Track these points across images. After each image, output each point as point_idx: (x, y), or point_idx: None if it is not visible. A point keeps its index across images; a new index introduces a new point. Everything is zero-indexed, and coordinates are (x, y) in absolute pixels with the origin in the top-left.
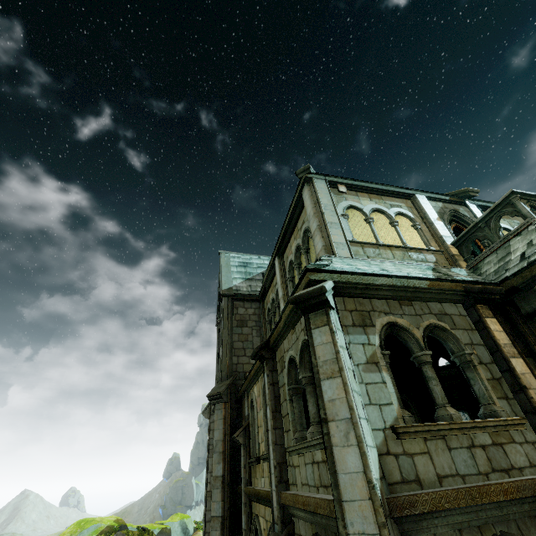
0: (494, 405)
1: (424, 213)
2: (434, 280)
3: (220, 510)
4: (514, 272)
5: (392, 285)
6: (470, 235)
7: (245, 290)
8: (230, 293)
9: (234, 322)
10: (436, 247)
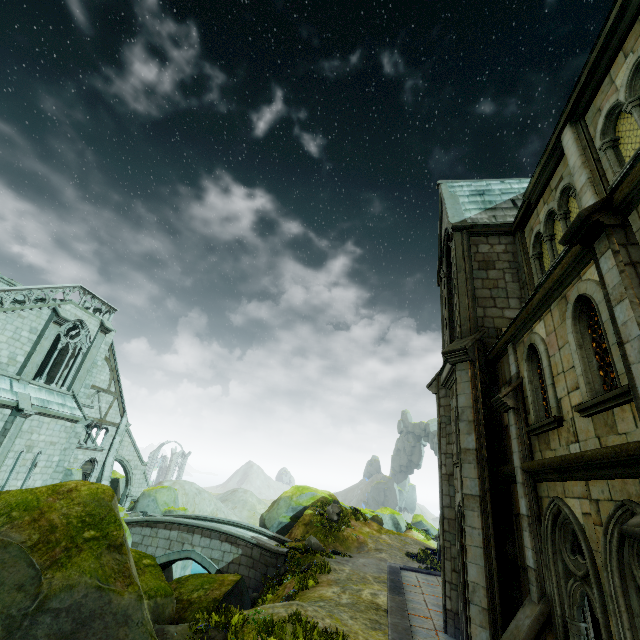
0: None
1: None
2: None
3: (477, 488)
4: None
5: None
6: None
7: (487, 221)
8: (465, 224)
9: (474, 263)
10: None
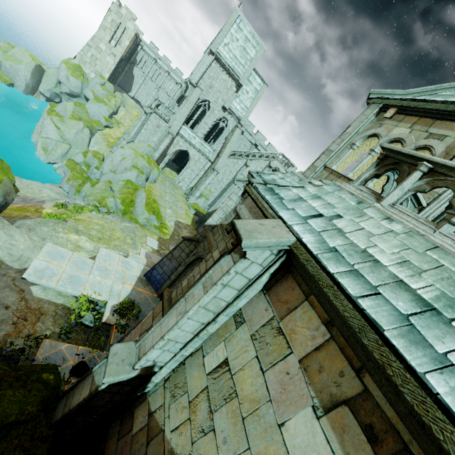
0: None
1: None
2: None
3: None
4: None
5: None
6: None
7: None
8: None
9: None
10: None
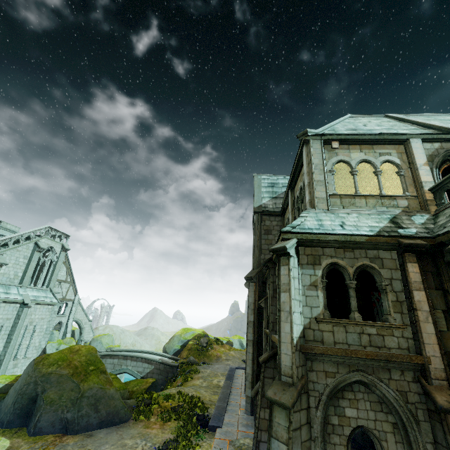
0: (389, 316)
1: (412, 158)
2: (372, 236)
3: (252, 337)
4: (443, 232)
5: (337, 240)
6: (444, 185)
7: (271, 207)
8: (259, 210)
9: (262, 231)
10: (413, 192)
